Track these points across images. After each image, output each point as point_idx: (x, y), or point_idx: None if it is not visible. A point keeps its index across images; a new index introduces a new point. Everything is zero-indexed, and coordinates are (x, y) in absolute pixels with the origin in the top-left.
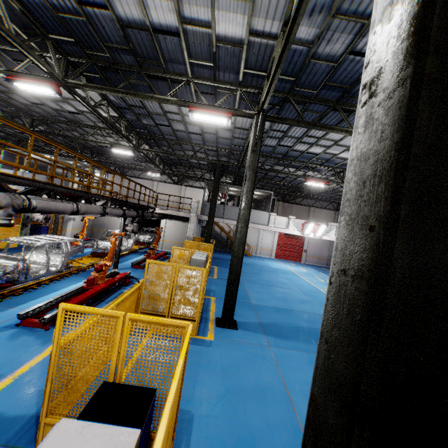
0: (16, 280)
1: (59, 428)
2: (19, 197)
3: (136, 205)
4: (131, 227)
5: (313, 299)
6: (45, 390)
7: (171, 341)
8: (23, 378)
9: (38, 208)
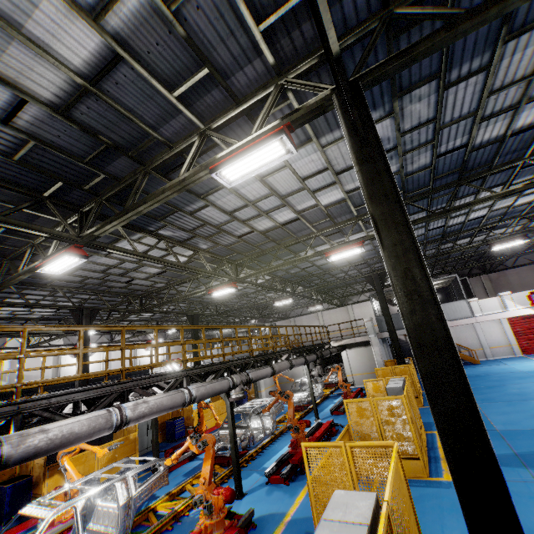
0: (250, 445)
1: (336, 492)
2: (242, 374)
3: (312, 347)
4: (316, 370)
5: None
6: (313, 514)
7: None
8: (290, 522)
9: (253, 379)
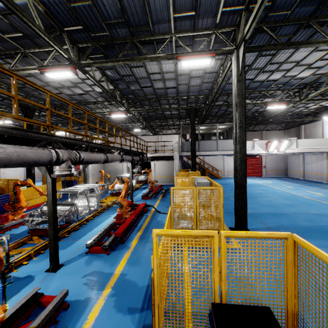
0: (73, 219)
1: None
2: (72, 152)
3: (136, 152)
4: (137, 169)
5: (296, 202)
6: (154, 315)
7: (207, 252)
8: (110, 298)
9: (84, 160)
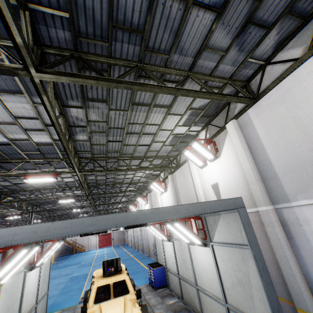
0: None
1: None
2: None
3: None
4: None
5: (86, 258)
6: None
7: None
8: None
9: None
